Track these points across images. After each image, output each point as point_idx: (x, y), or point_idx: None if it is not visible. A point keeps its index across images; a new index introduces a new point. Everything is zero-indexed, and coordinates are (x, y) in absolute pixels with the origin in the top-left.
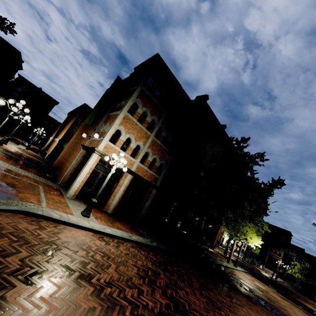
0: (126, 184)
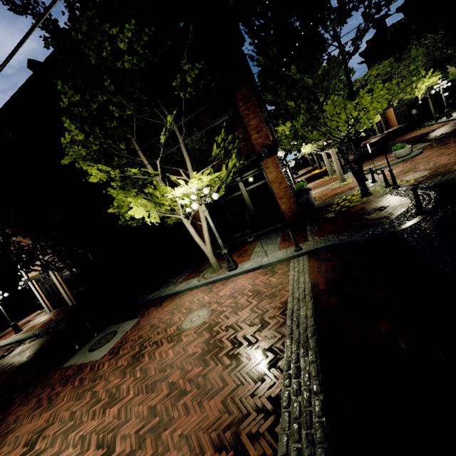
0: (60, 279)
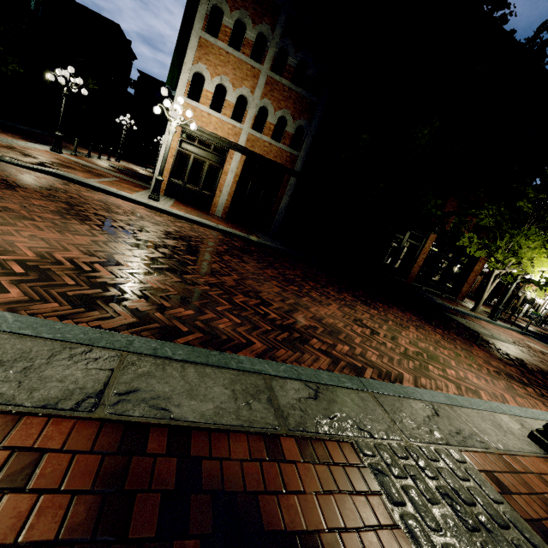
0: (237, 172)
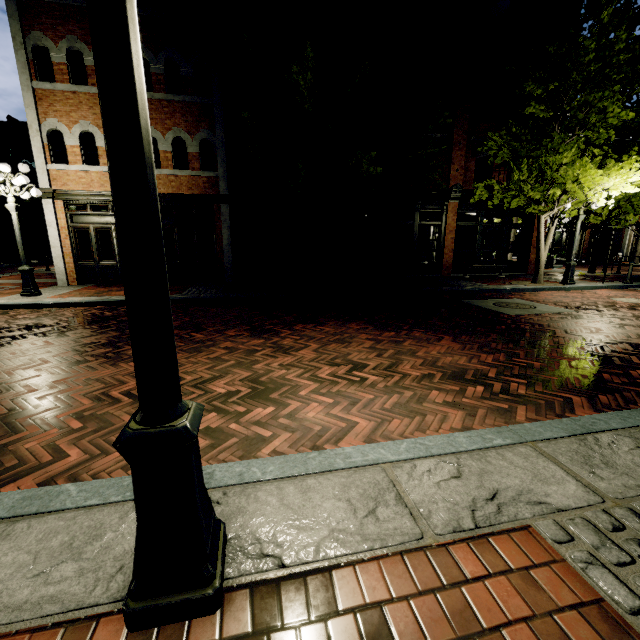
0: None
